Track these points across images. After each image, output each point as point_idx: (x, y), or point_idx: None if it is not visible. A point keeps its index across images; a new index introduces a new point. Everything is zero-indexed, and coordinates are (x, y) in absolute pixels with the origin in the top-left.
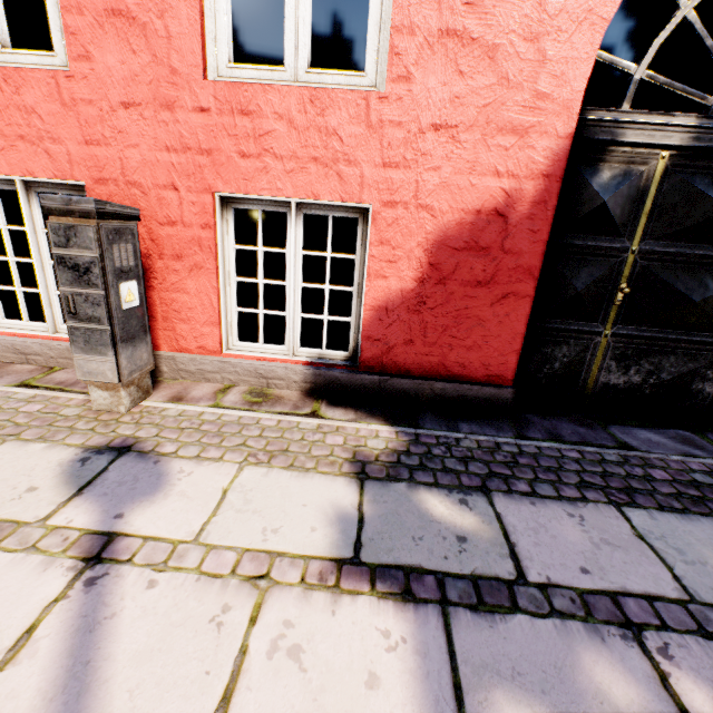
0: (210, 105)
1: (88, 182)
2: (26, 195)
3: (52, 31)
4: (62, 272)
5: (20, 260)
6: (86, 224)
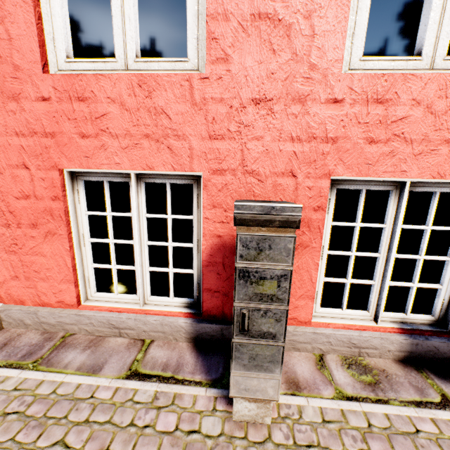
0: (343, 96)
1: (205, 172)
2: (136, 186)
3: (188, 39)
4: (241, 286)
5: (120, 241)
6: (286, 234)
